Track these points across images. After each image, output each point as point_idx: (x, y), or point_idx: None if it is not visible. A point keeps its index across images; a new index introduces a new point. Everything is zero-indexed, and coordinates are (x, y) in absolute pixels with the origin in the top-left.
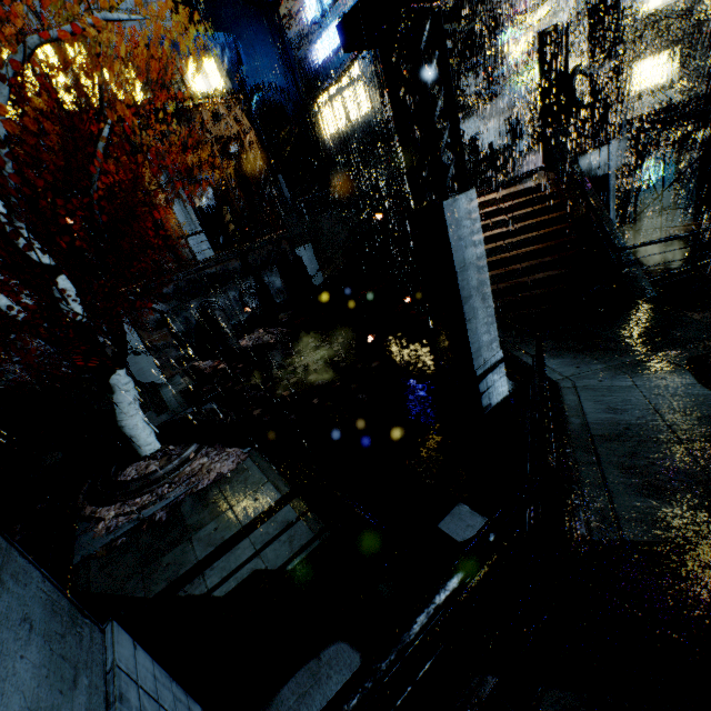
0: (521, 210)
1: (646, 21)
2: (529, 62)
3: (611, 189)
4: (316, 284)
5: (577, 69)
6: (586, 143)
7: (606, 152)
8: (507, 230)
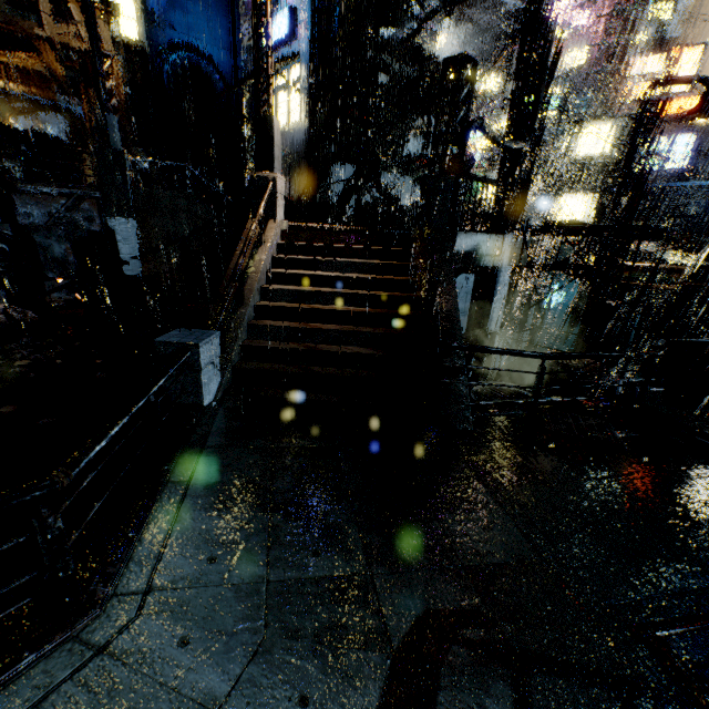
0: (371, 260)
1: (578, 163)
2: (486, 169)
3: (498, 285)
4: (127, 274)
5: (477, 120)
6: (478, 221)
7: (500, 242)
8: (338, 275)
